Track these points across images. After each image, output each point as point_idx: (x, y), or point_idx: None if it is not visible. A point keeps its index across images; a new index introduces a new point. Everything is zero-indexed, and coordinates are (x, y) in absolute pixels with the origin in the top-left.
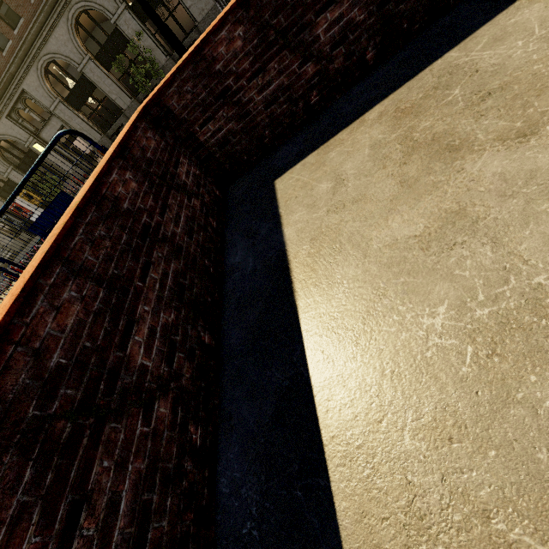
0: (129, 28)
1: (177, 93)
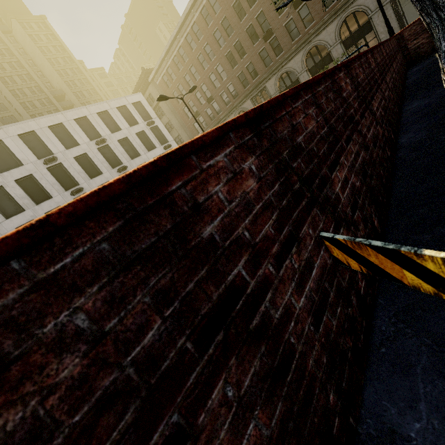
0: (336, 53)
1: (409, 30)
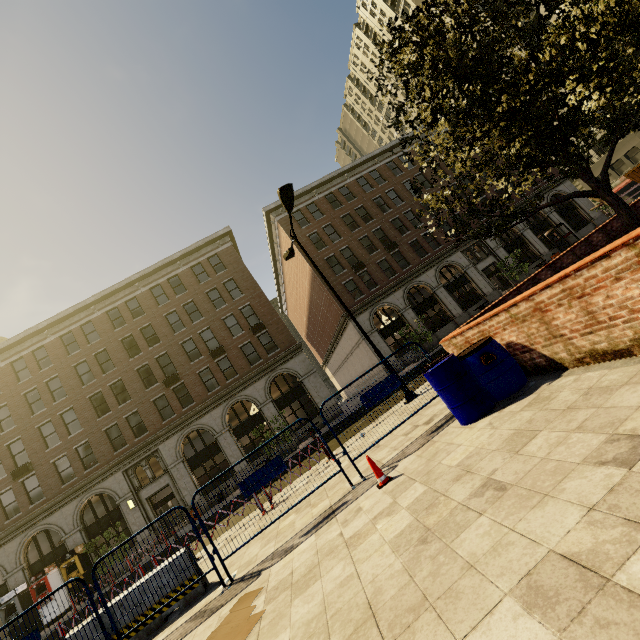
0: (269, 412)
1: None
